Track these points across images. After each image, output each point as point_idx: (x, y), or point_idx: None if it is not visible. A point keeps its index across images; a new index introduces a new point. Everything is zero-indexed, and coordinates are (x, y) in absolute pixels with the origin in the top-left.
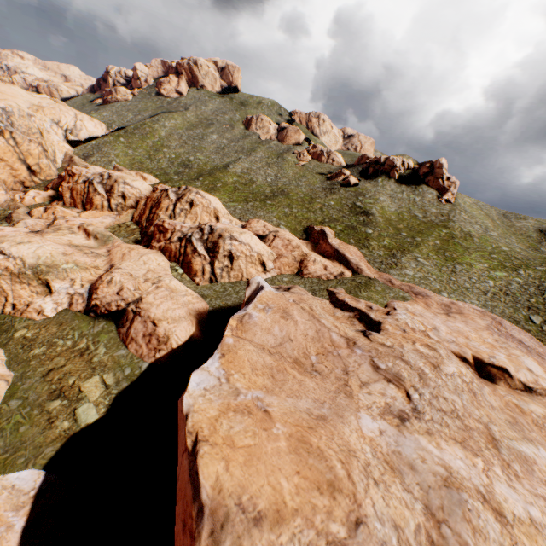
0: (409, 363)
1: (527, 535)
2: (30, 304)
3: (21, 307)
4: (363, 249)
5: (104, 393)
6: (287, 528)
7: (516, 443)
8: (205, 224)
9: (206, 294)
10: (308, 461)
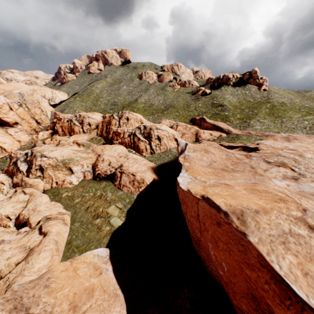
0: (285, 157)
1: None
2: (64, 180)
3: (60, 183)
4: (226, 122)
5: (120, 212)
6: (271, 214)
7: None
8: (140, 125)
9: (151, 160)
10: (262, 194)
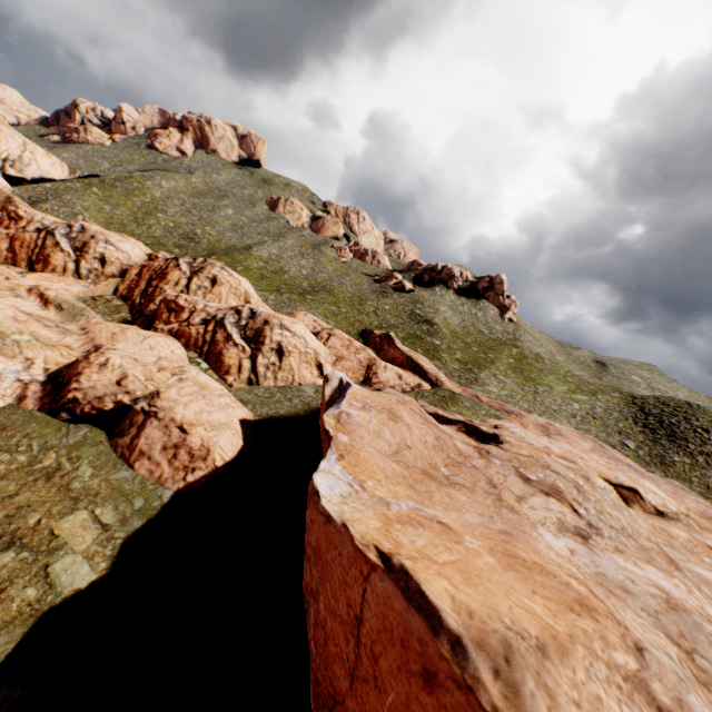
0: (560, 474)
1: None
2: None
3: None
4: (435, 361)
5: (101, 538)
6: (575, 660)
7: (690, 564)
8: (242, 306)
9: (245, 399)
10: (534, 578)
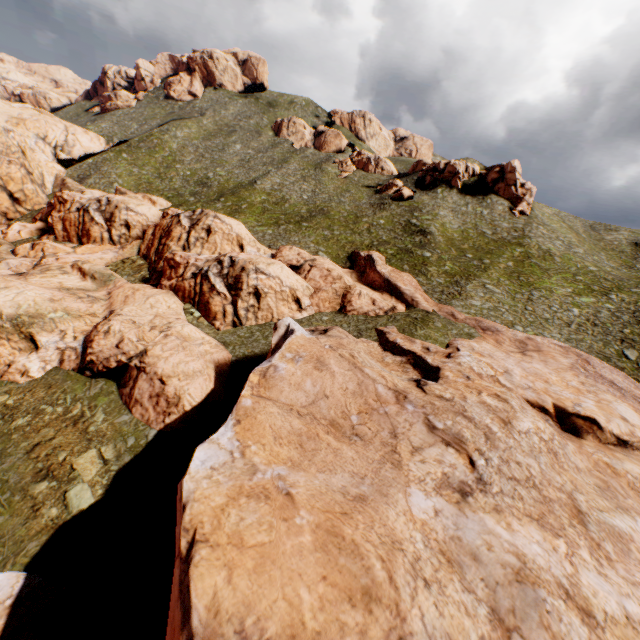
0: (472, 420)
1: (623, 639)
2: (11, 363)
3: (1, 368)
4: (419, 277)
5: (102, 470)
6: None
7: (608, 515)
8: (224, 255)
9: (228, 341)
10: (338, 560)
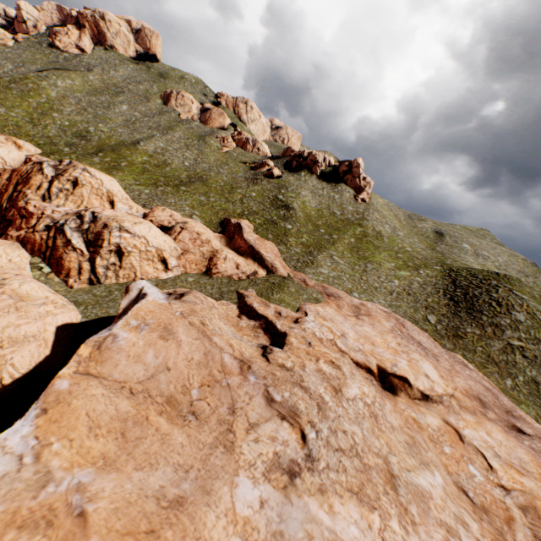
0: (308, 391)
1: None
2: None
3: None
4: (280, 245)
5: None
6: None
7: (414, 474)
8: (86, 210)
9: (80, 300)
10: None
